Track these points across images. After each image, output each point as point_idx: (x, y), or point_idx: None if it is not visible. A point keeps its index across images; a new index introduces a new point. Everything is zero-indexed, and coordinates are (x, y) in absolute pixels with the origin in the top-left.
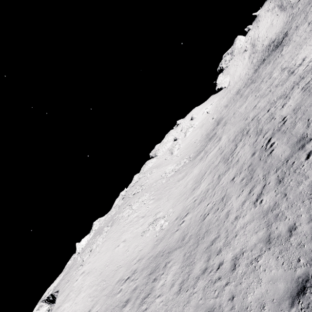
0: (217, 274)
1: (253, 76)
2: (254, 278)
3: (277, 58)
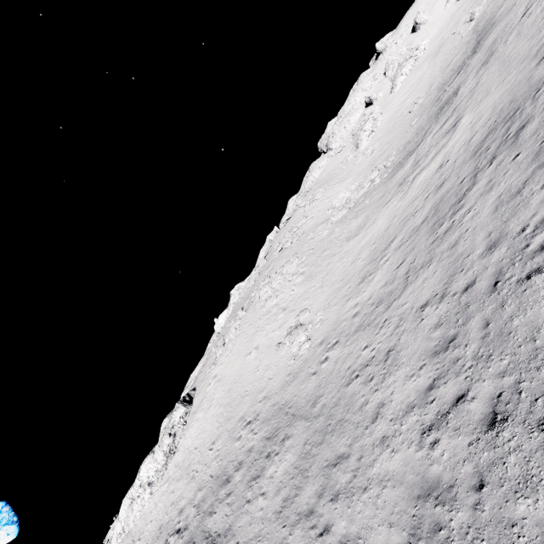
0: None
1: None
2: None
3: None
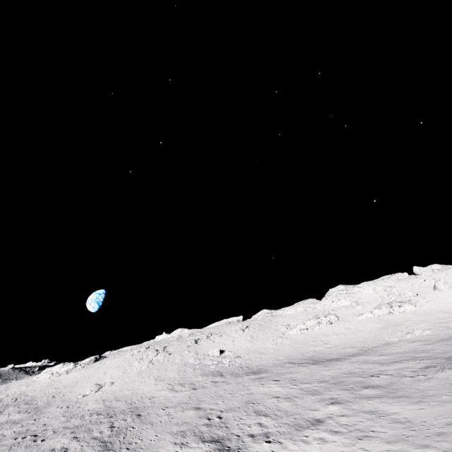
0: None
1: None
2: None
3: None
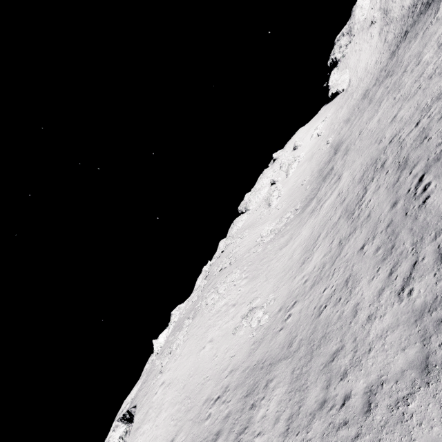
0: (341, 414)
1: (388, 64)
2: (403, 435)
3: (429, 26)
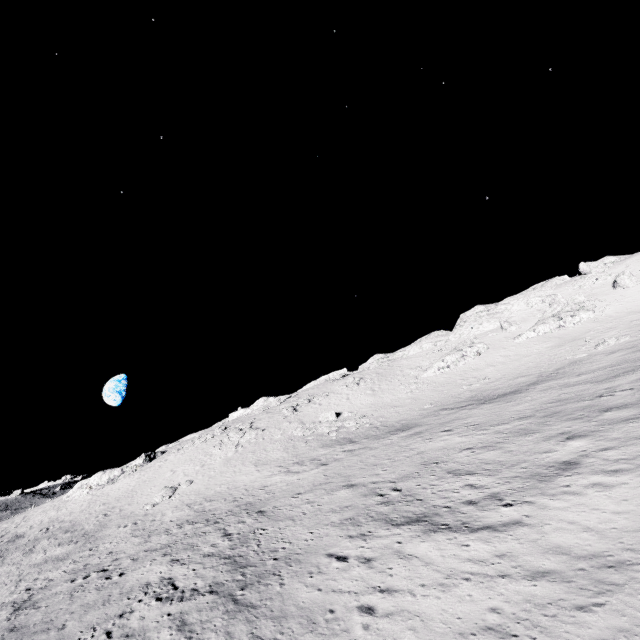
0: (2, 585)
1: None
2: None
3: None
